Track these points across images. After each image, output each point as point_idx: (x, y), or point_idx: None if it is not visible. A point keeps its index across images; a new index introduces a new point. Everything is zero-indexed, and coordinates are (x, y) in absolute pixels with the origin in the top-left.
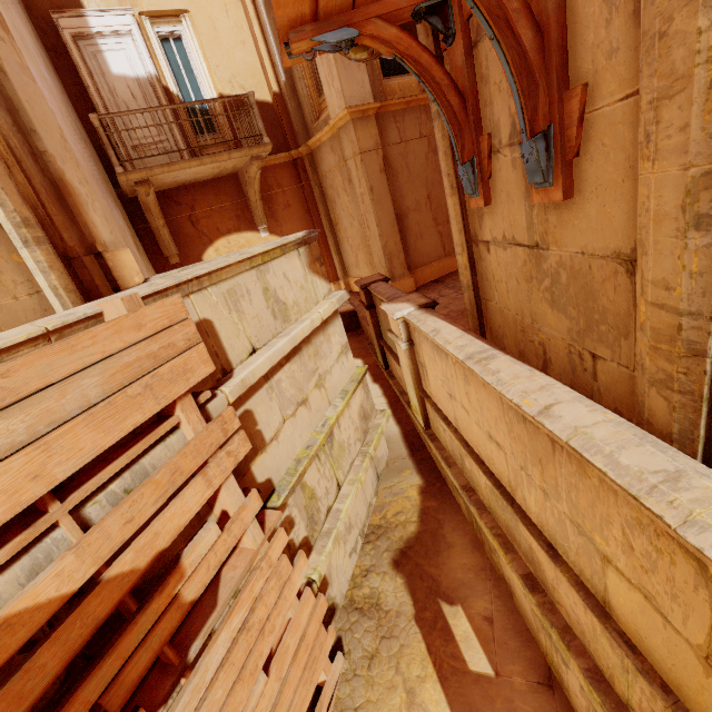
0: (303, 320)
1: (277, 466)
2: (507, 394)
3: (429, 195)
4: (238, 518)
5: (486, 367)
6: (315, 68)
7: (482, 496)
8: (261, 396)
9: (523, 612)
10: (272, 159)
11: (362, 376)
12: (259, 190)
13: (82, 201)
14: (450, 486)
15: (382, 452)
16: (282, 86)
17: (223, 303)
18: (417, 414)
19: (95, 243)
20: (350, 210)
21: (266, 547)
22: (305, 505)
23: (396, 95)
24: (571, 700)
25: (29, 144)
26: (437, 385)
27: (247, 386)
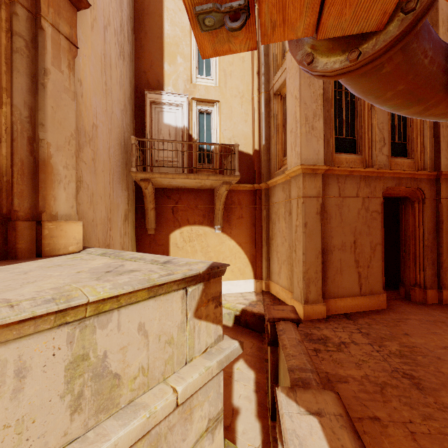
0: (135, 412)
1: None
2: None
3: (355, 240)
4: None
5: None
6: (286, 140)
7: None
8: None
9: None
10: (240, 186)
11: None
12: (224, 203)
13: (56, 179)
14: None
15: None
16: (261, 146)
17: None
18: None
19: (43, 212)
20: (285, 233)
21: None
22: None
23: (342, 165)
24: None
25: (34, 132)
26: None
27: None
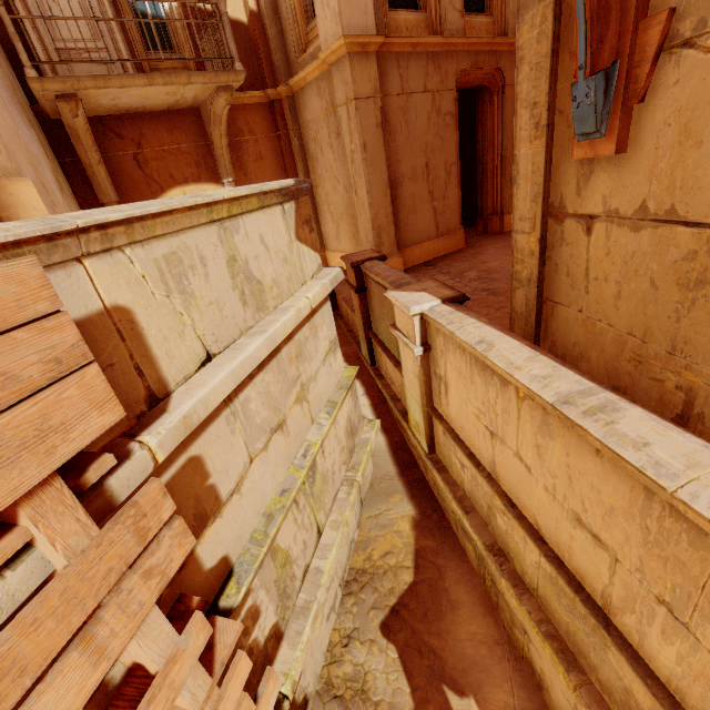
0: (285, 309)
1: (238, 532)
2: (696, 503)
3: (428, 163)
4: (163, 686)
5: (613, 429)
6: None
7: (521, 569)
8: (218, 429)
9: None
10: (243, 96)
11: (352, 381)
12: (226, 133)
13: None
14: (451, 522)
15: (366, 470)
16: (261, 3)
17: (154, 277)
18: (418, 432)
19: None
20: (335, 171)
21: (214, 698)
22: (275, 578)
23: (401, 33)
24: None
25: None
26: (466, 411)
27: (193, 426)
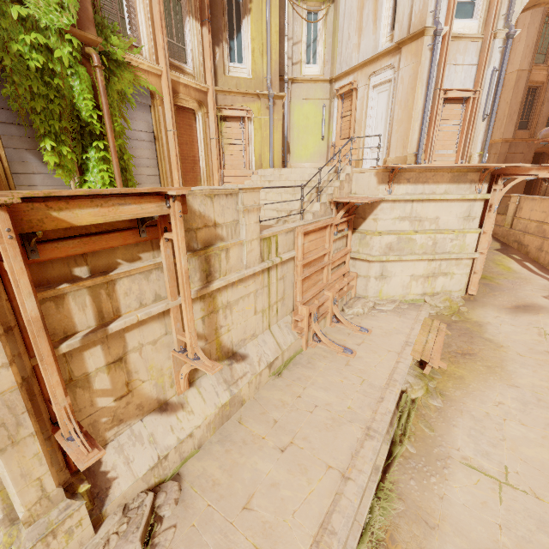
0: None
1: None
2: None
3: None
4: None
5: (548, 197)
6: None
7: (530, 231)
8: None
9: (531, 255)
10: None
11: None
12: None
13: None
14: (510, 244)
15: None
16: None
17: None
18: (507, 225)
19: None
20: None
21: None
22: None
23: (518, 136)
24: (539, 261)
25: None
26: (526, 211)
27: None
